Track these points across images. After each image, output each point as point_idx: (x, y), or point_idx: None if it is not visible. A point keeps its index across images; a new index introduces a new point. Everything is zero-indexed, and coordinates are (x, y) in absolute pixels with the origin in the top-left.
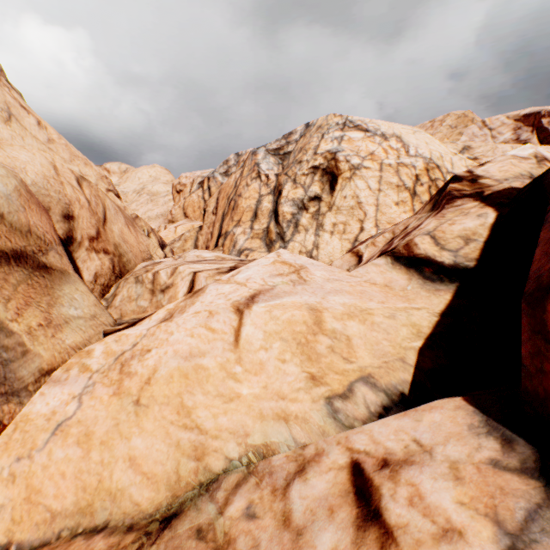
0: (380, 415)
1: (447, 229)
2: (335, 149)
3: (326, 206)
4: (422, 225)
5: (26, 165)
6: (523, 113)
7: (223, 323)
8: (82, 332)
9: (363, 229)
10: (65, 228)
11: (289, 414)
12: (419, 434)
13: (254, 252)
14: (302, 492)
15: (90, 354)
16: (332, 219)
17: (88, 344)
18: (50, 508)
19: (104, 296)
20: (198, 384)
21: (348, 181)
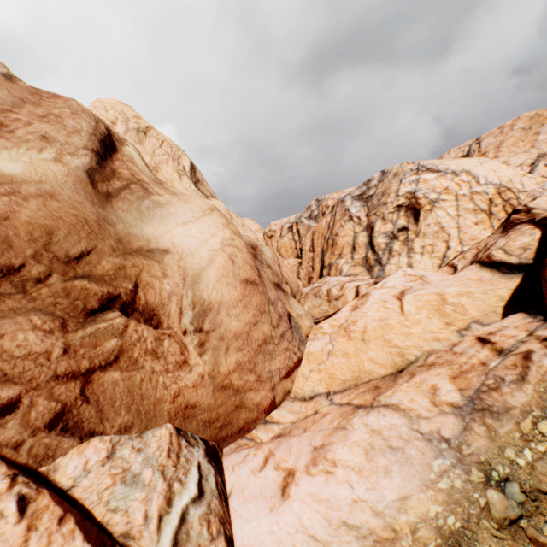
0: None
1: (511, 244)
2: (413, 190)
3: (413, 234)
4: (496, 243)
5: None
6: None
7: (392, 305)
8: (307, 321)
9: (449, 248)
10: None
11: (439, 338)
12: (503, 324)
13: (358, 276)
14: (458, 348)
15: (322, 328)
16: (420, 243)
17: (312, 326)
18: (341, 379)
19: None
20: (389, 331)
21: (429, 212)
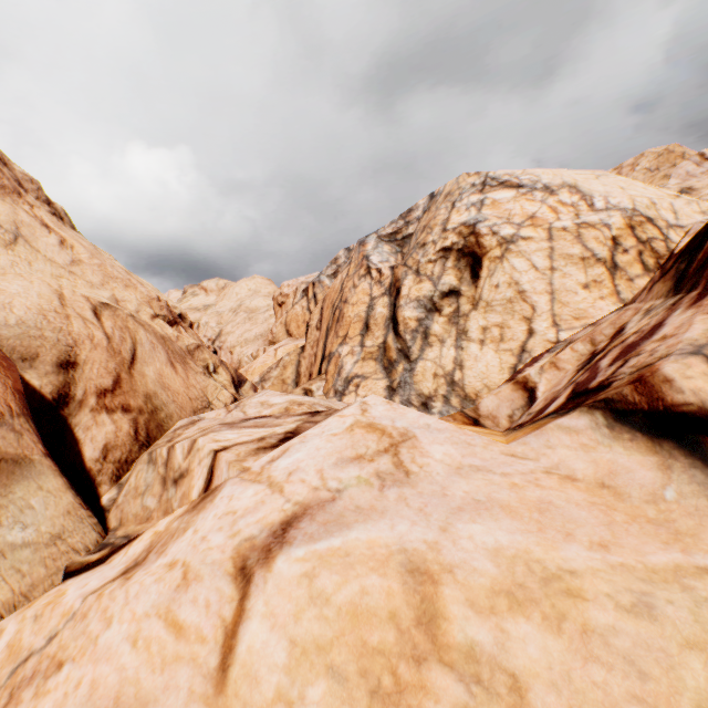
0: None
1: None
2: (473, 220)
3: (469, 303)
4: (666, 328)
5: (13, 298)
6: None
7: (204, 608)
8: (17, 576)
9: (533, 332)
10: (58, 382)
11: None
12: None
13: (367, 379)
14: None
15: None
16: (479, 321)
17: (22, 602)
18: None
19: (119, 479)
20: None
21: (499, 262)
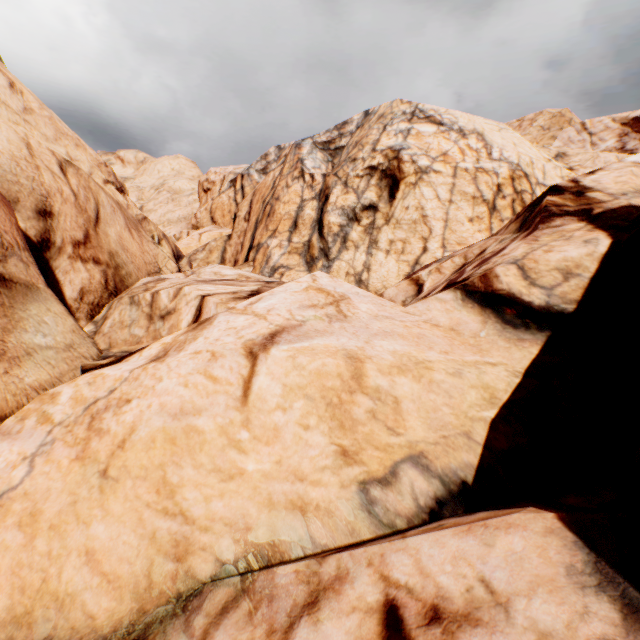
0: (431, 511)
1: (541, 257)
2: (399, 146)
3: (383, 218)
4: (506, 250)
5: None
6: (633, 116)
7: (229, 370)
8: (50, 367)
9: (427, 250)
10: (40, 227)
11: (307, 503)
12: (490, 570)
13: (291, 270)
14: None
15: (55, 399)
16: (389, 235)
17: (58, 383)
18: None
19: (93, 319)
20: (188, 453)
21: (412, 188)
